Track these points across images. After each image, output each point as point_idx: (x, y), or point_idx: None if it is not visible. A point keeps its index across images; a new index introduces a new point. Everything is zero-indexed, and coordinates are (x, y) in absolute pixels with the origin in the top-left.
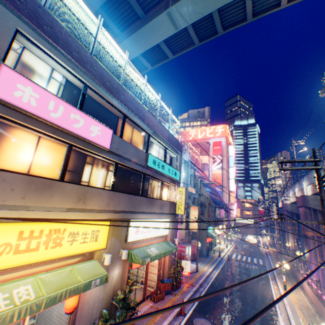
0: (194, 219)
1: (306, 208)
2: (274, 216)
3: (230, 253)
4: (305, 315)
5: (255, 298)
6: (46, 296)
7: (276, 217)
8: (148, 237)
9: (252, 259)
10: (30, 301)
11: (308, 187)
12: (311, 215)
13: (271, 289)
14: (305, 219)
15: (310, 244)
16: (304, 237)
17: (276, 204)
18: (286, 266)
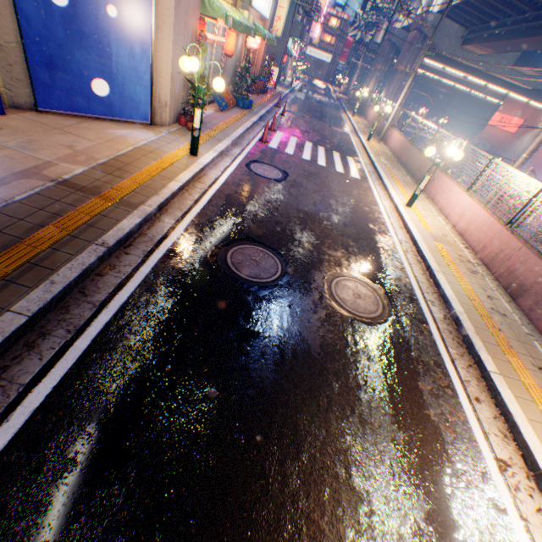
0: (280, 15)
1: (418, 34)
2: (379, 39)
3: (300, 89)
4: (364, 127)
5: (329, 116)
6: (243, 24)
7: (380, 42)
8: (260, 12)
9: (324, 99)
10: (240, 22)
11: (441, 0)
12: (417, 45)
13: (342, 116)
14: (408, 50)
15: (394, 82)
16: (392, 75)
17: (391, 20)
18: (366, 95)
